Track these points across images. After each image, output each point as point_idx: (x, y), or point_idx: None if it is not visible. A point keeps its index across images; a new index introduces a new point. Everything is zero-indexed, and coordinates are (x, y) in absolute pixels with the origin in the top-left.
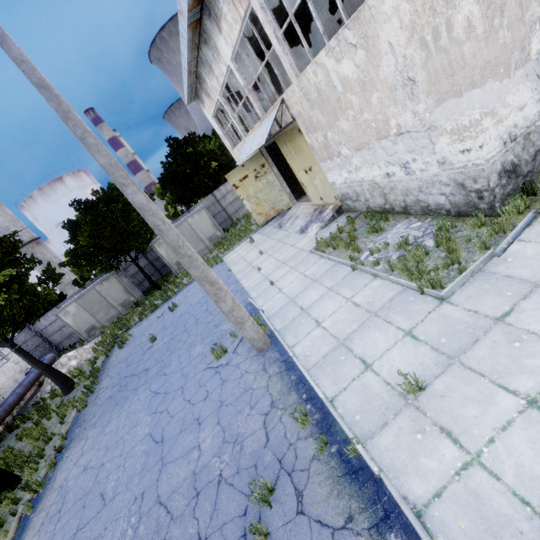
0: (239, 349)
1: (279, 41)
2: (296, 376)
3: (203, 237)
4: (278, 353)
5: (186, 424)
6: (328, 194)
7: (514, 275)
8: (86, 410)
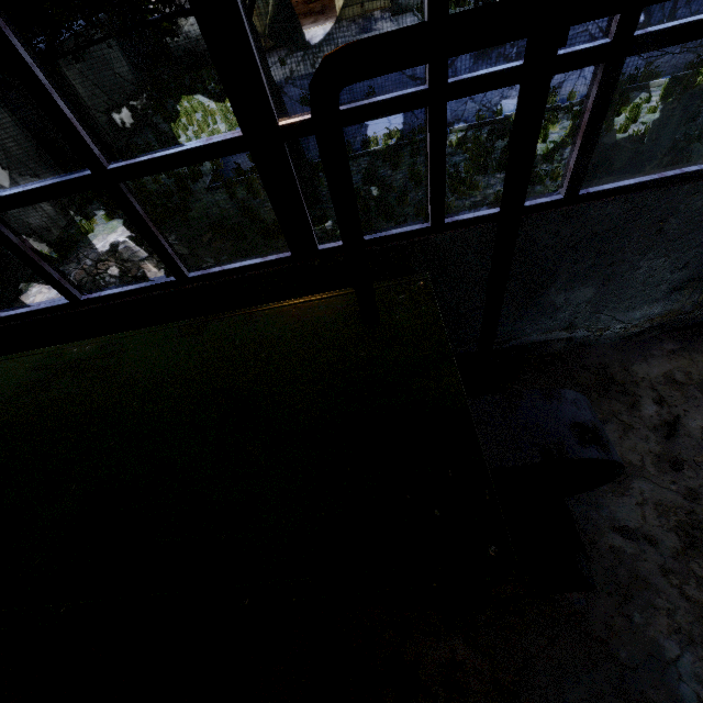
0: None
1: None
2: None
3: (125, 86)
4: None
5: None
6: None
7: None
8: None
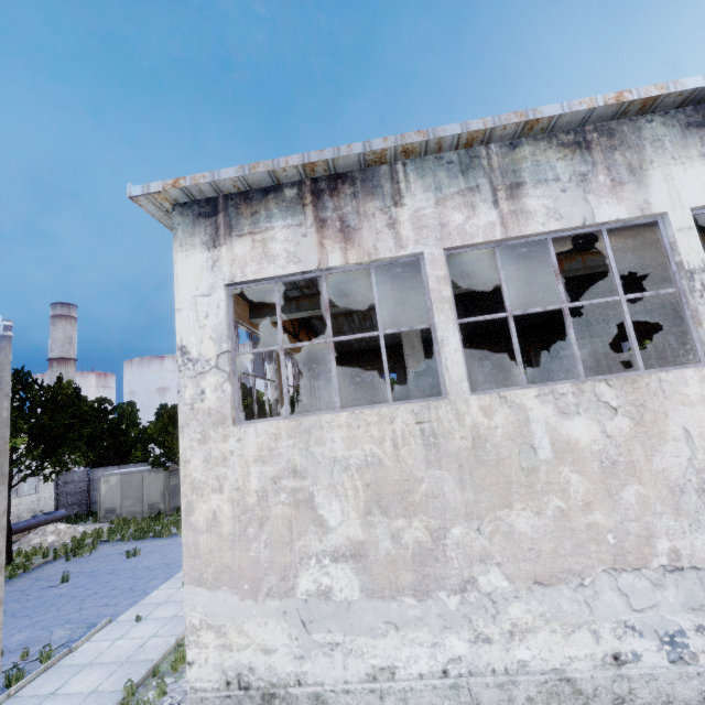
0: None
1: (273, 387)
2: None
3: None
4: None
5: None
6: None
7: None
8: None
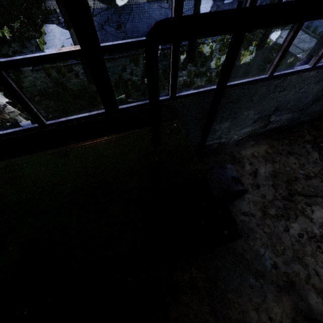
0: None
1: None
2: None
3: None
4: None
5: None
6: None
7: None
8: None
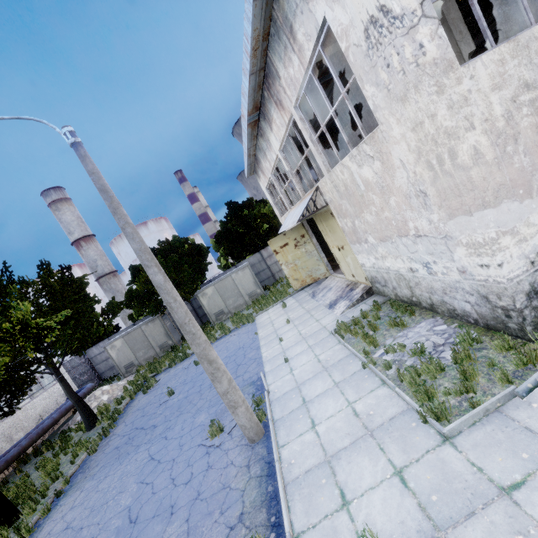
0: (234, 431)
1: (314, 144)
2: (273, 488)
3: (244, 292)
4: (266, 449)
5: (161, 509)
6: (359, 273)
7: (535, 430)
8: (94, 455)
